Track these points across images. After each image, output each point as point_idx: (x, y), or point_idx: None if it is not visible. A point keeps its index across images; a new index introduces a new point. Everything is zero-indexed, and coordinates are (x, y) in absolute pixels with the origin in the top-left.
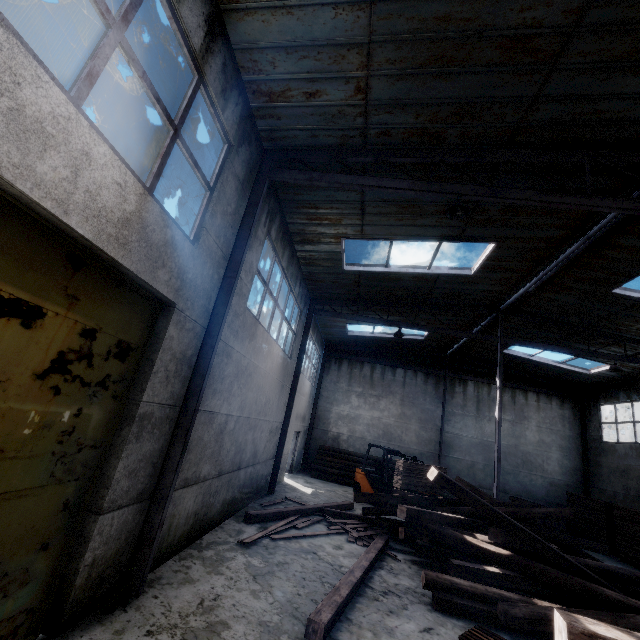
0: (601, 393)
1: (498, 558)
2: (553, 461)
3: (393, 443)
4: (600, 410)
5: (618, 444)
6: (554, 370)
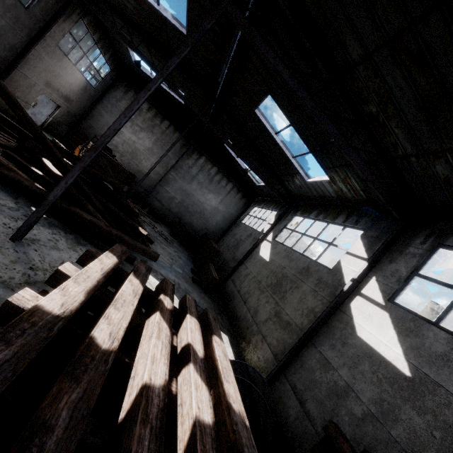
0: (259, 201)
1: (51, 173)
2: (215, 220)
3: (134, 161)
4: (253, 209)
5: (243, 224)
6: (246, 175)
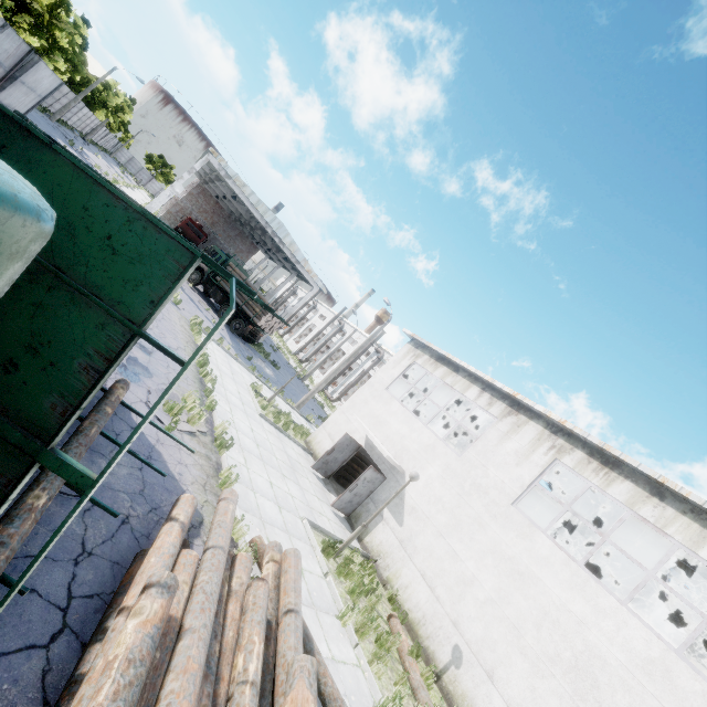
0: None
1: None
2: None
3: None
4: None
5: None
6: None
